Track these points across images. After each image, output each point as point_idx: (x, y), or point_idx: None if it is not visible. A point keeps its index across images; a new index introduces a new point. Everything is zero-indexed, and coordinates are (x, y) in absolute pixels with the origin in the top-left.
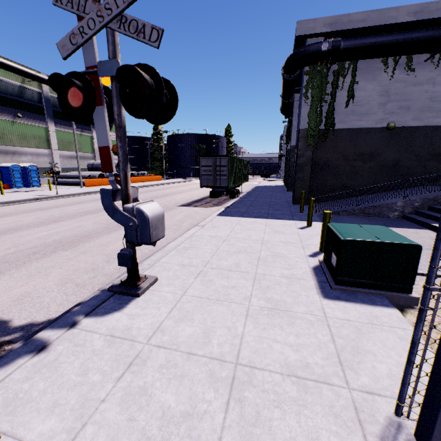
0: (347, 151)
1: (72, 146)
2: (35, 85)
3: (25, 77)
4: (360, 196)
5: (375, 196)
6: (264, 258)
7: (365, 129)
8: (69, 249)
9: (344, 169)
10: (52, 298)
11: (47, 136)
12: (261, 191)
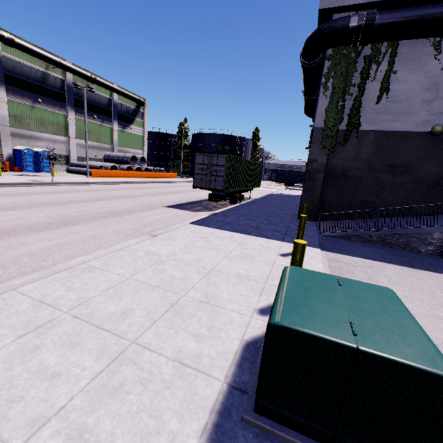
0: (373, 160)
1: (90, 136)
2: (59, 72)
3: (48, 63)
4: (381, 219)
5: (404, 220)
6: (182, 306)
7: (400, 132)
8: None
9: (367, 181)
10: None
11: (66, 124)
12: (272, 199)
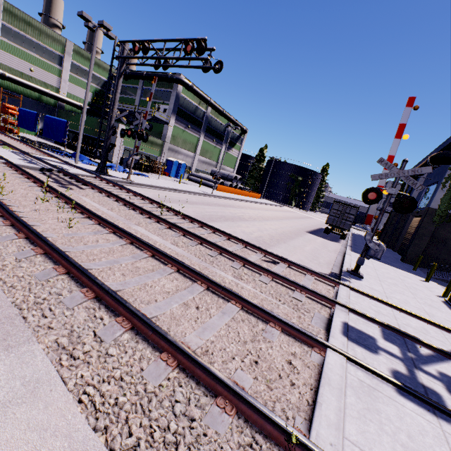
0: None
1: (207, 154)
2: (204, 106)
3: (203, 101)
4: None
5: None
6: (409, 287)
7: None
8: (284, 243)
9: None
10: (315, 266)
11: (197, 144)
12: (362, 239)
